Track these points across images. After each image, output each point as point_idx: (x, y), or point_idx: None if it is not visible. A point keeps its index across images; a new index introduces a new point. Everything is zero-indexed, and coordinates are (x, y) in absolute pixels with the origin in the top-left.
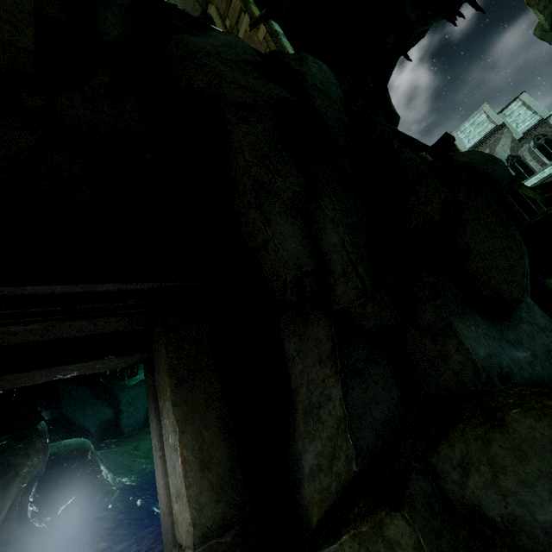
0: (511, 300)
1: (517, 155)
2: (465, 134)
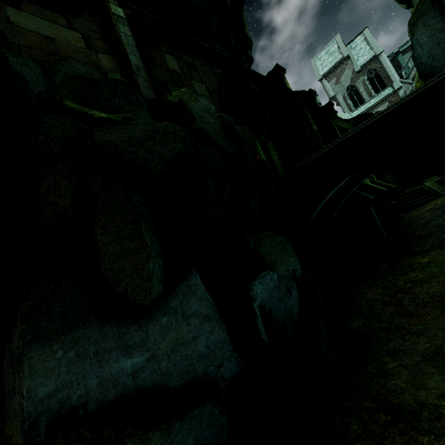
0: (137, 304)
1: (354, 86)
2: (320, 62)
